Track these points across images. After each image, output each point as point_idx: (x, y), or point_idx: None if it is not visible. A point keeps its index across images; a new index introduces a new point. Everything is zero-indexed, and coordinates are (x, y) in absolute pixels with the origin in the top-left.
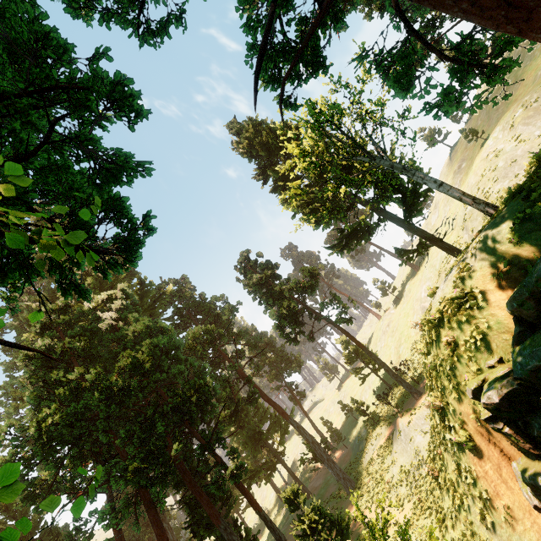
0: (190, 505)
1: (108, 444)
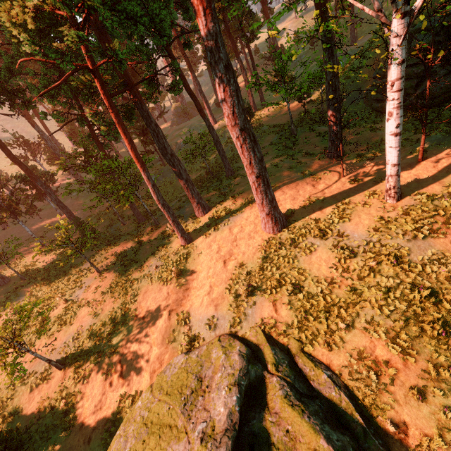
0: None
1: None
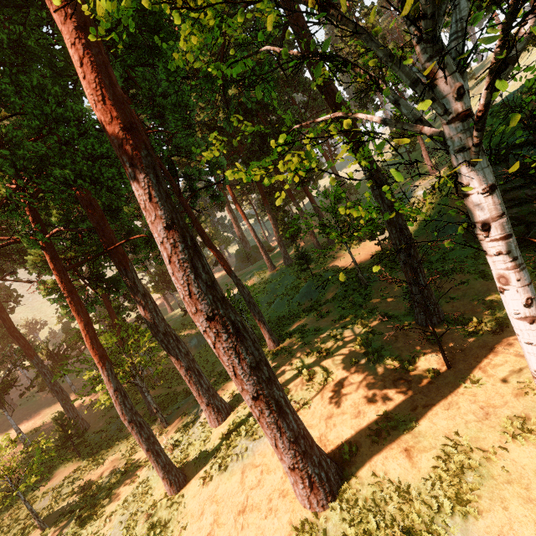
0: (266, 194)
1: (228, 144)
